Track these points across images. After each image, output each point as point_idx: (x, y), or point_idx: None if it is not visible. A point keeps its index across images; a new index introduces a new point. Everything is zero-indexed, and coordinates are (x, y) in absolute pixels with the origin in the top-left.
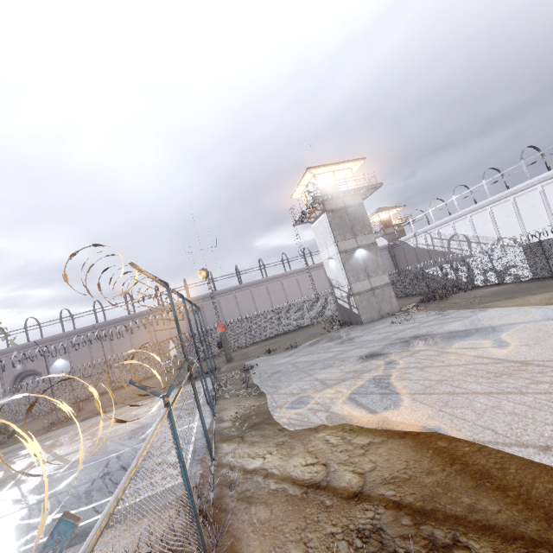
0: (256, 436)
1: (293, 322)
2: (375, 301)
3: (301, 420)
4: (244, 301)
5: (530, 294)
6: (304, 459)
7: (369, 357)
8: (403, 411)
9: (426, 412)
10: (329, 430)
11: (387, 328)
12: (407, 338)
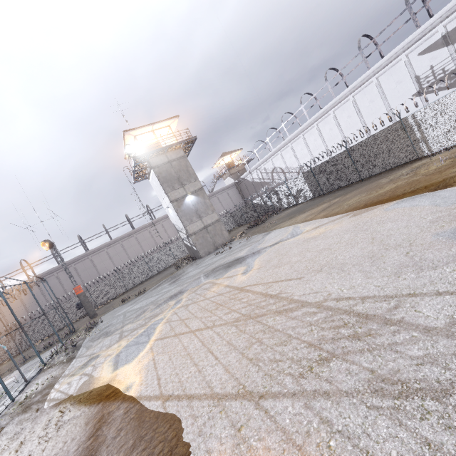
0: (13, 424)
1: (160, 264)
2: (209, 237)
3: (63, 392)
4: (117, 255)
5: (303, 212)
6: (8, 455)
7: (173, 297)
8: (132, 365)
9: (143, 363)
10: (66, 404)
11: (210, 261)
12: (210, 270)
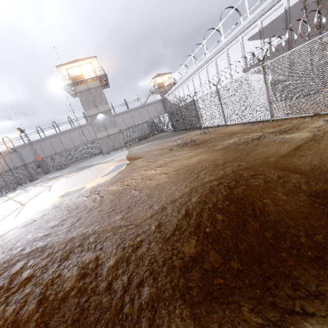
0: None
1: (96, 149)
2: (110, 142)
3: None
4: (75, 138)
5: (148, 142)
6: None
7: (54, 178)
8: None
9: None
10: None
11: (96, 159)
12: (81, 167)
